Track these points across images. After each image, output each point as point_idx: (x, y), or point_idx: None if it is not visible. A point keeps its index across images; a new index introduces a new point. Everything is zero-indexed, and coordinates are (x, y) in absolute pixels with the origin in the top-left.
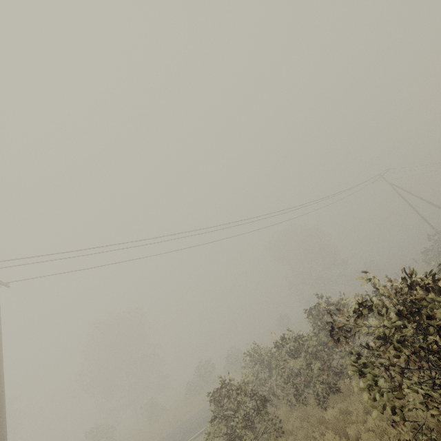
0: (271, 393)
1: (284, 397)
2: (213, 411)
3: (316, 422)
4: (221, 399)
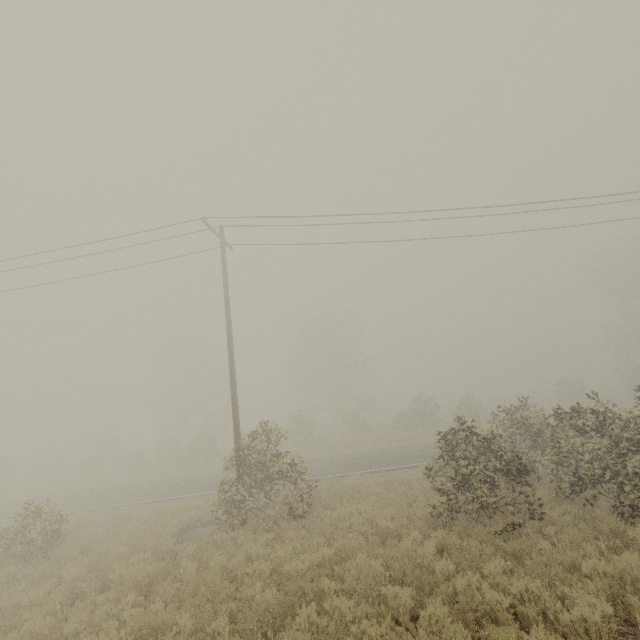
0: (528, 468)
1: (553, 480)
2: (443, 452)
3: (607, 531)
4: (458, 444)
